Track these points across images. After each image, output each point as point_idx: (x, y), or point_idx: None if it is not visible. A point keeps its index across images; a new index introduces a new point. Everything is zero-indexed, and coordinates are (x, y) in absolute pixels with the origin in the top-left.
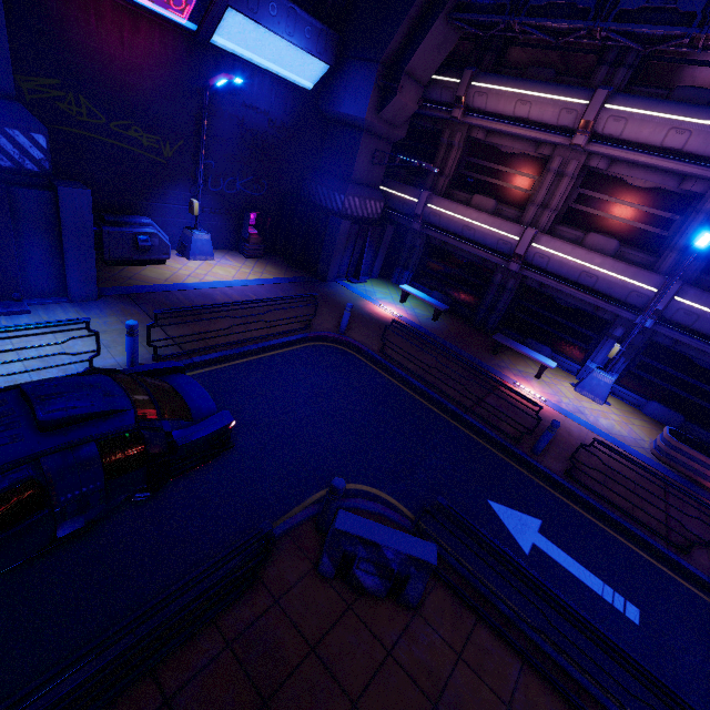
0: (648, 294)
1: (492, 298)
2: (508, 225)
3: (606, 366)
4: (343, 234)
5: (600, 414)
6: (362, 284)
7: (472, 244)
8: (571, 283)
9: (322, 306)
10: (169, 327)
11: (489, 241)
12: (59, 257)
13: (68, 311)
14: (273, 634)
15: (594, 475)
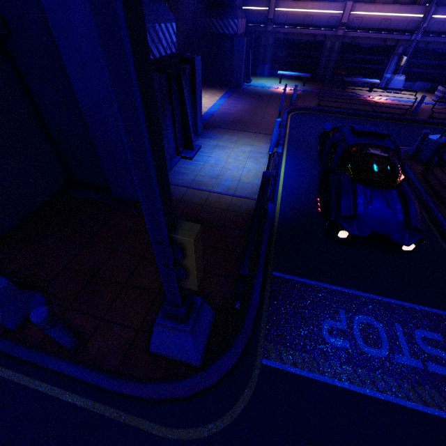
0: (419, 20)
1: (325, 60)
2: (334, 5)
3: (399, 71)
4: (244, 49)
5: (405, 96)
6: (252, 82)
7: (309, 28)
8: (374, 30)
9: (264, 98)
10: (247, 130)
11: (323, 20)
12: (192, 110)
13: (207, 141)
14: (444, 181)
15: (434, 115)
